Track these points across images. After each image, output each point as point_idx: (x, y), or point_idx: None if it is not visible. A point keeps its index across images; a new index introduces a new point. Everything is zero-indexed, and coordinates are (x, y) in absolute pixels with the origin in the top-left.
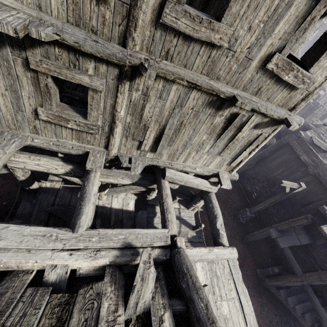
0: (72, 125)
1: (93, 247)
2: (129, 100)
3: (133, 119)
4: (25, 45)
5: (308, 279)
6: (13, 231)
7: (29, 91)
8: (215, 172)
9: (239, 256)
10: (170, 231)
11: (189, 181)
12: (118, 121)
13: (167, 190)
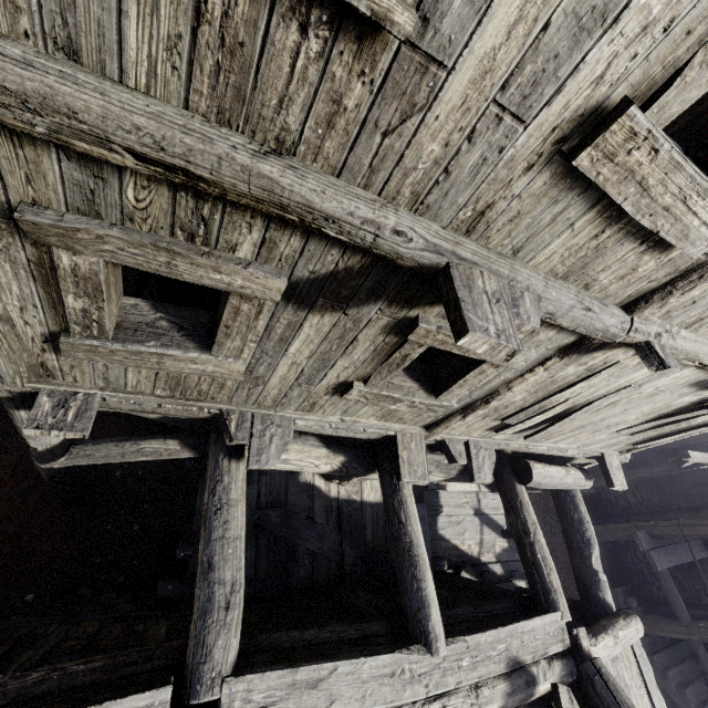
0: (401, 406)
1: (468, 681)
2: (549, 376)
3: (528, 397)
4: (422, 300)
5: (705, 633)
6: (345, 676)
7: (357, 359)
8: (596, 455)
9: (561, 570)
10: (565, 616)
11: (561, 483)
12: (499, 402)
13: (532, 512)
